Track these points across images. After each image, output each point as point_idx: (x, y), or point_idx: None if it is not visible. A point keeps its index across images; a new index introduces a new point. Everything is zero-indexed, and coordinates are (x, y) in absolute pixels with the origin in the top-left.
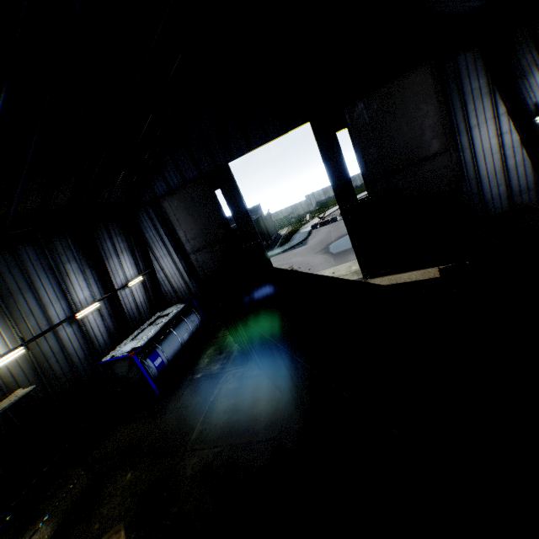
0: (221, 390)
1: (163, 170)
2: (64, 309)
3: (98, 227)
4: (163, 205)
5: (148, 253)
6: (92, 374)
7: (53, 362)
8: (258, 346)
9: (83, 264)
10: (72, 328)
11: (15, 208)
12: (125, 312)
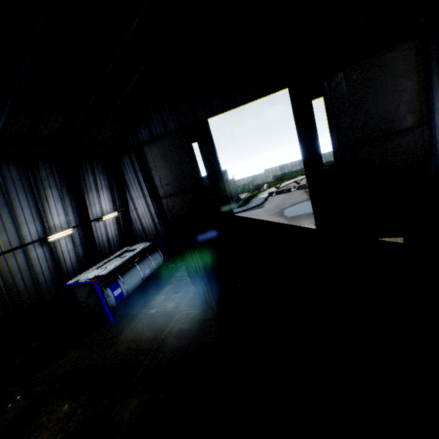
0: (173, 329)
1: (149, 120)
2: (38, 230)
3: (83, 162)
4: (145, 151)
5: (125, 193)
6: (55, 295)
7: (18, 278)
8: (215, 291)
9: (64, 192)
10: (42, 249)
11: (2, 125)
12: (97, 242)
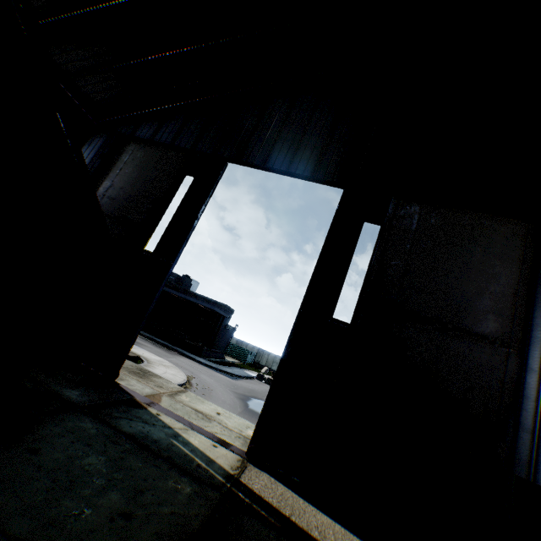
0: None
1: (166, 122)
2: None
3: None
4: (128, 146)
5: None
6: None
7: None
8: None
9: None
10: None
11: None
12: None
